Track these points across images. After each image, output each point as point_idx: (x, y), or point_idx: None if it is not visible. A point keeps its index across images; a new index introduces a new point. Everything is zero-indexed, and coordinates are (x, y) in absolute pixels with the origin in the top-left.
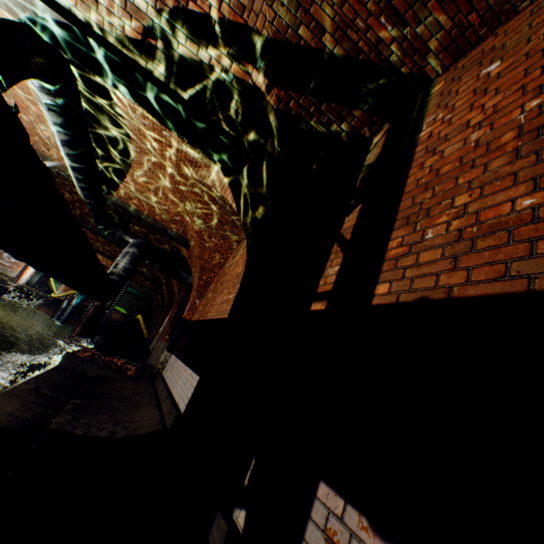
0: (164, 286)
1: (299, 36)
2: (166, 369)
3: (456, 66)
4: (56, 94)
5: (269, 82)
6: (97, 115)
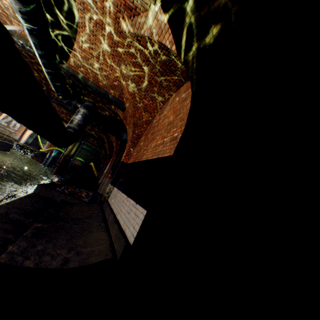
0: (106, 144)
1: None
2: (110, 197)
3: None
4: None
5: None
6: None
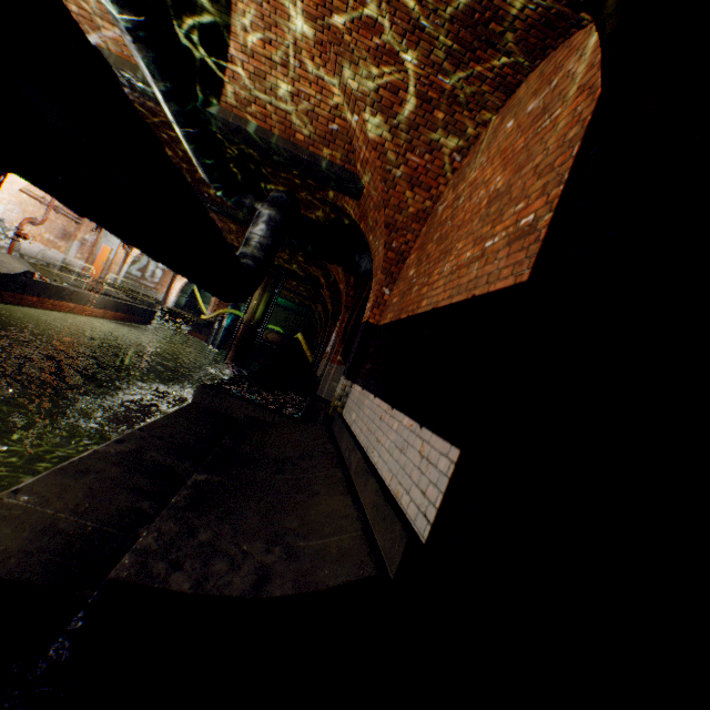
0: (324, 289)
1: None
2: (347, 408)
3: None
4: None
5: None
6: None
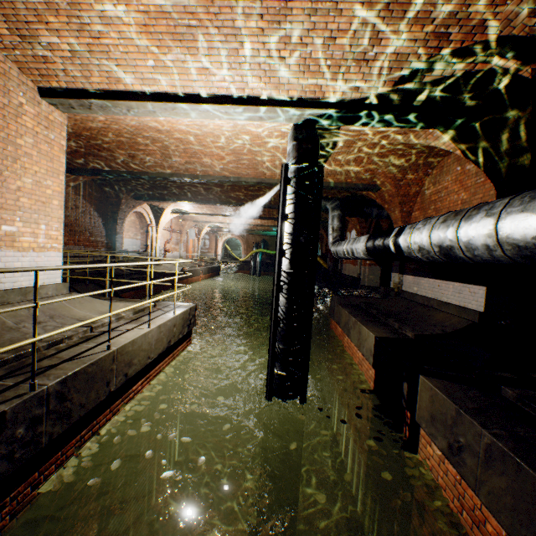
0: None
1: None
2: (405, 286)
3: None
4: None
5: (521, 63)
6: None
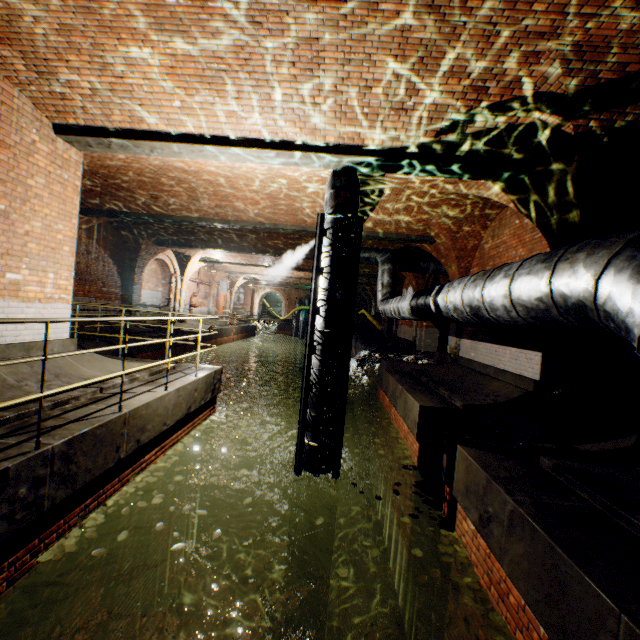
0: None
1: (598, 79)
2: (462, 352)
3: None
4: None
5: (563, 119)
6: None
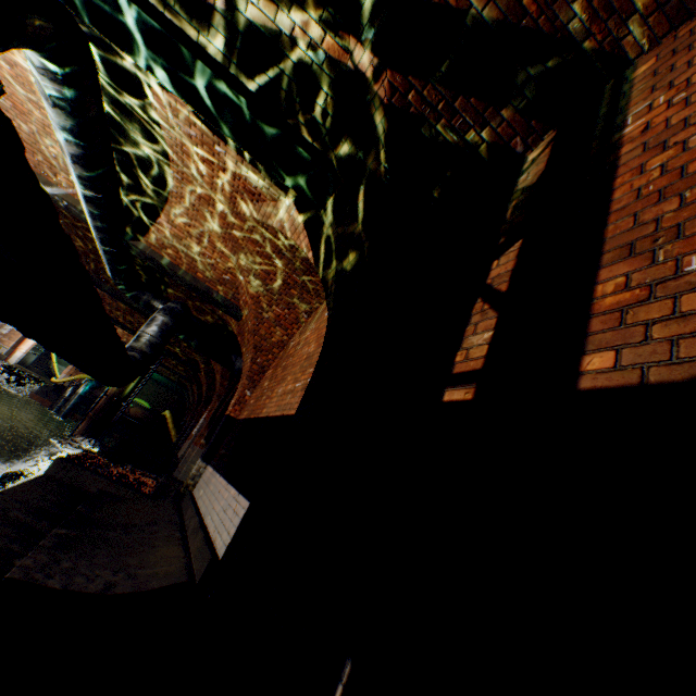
0: (202, 373)
1: None
2: (198, 486)
3: (674, 36)
4: (65, 81)
5: (379, 62)
6: (124, 123)
